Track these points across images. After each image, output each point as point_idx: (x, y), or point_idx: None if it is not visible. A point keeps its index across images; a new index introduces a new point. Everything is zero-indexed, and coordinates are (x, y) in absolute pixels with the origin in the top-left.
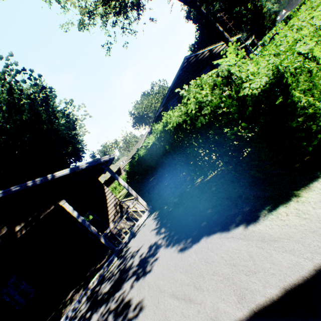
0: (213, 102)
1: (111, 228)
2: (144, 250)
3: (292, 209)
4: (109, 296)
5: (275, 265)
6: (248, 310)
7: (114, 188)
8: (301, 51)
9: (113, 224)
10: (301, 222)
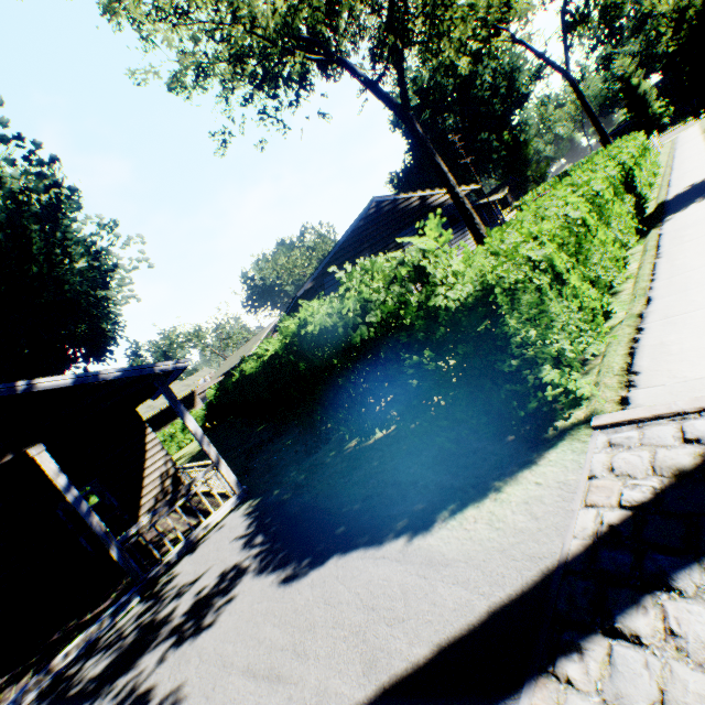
0: (387, 304)
1: (141, 529)
2: (209, 580)
3: (484, 512)
4: (99, 686)
5: (436, 606)
6: (376, 687)
7: (170, 437)
8: (532, 256)
9: (149, 518)
10: (490, 535)
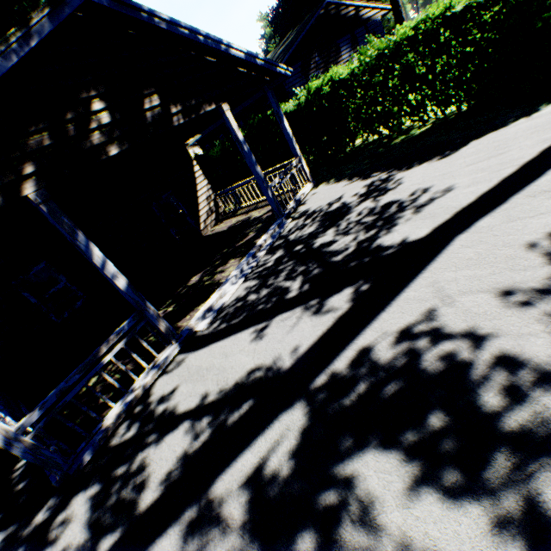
0: None
1: (203, 233)
2: (356, 191)
3: None
4: (330, 225)
5: None
6: None
7: None
8: None
9: (278, 180)
10: None
